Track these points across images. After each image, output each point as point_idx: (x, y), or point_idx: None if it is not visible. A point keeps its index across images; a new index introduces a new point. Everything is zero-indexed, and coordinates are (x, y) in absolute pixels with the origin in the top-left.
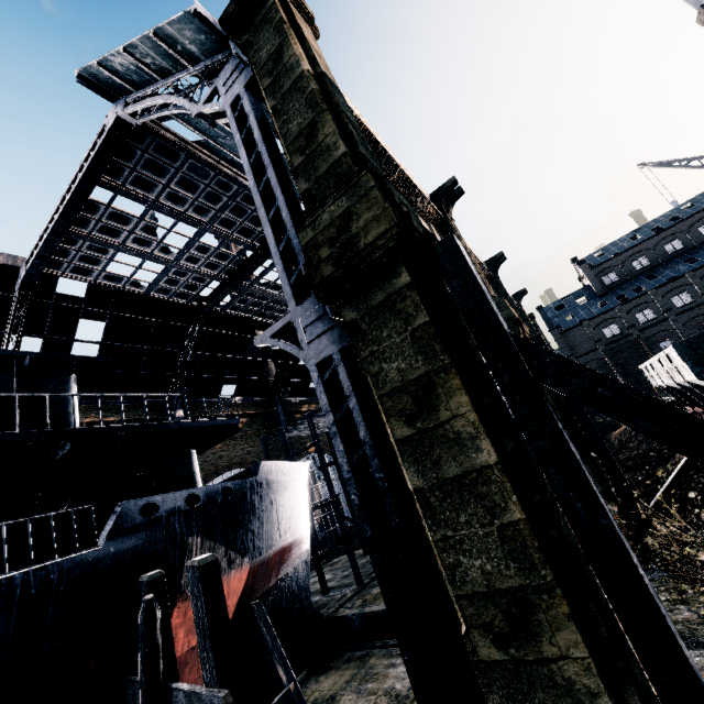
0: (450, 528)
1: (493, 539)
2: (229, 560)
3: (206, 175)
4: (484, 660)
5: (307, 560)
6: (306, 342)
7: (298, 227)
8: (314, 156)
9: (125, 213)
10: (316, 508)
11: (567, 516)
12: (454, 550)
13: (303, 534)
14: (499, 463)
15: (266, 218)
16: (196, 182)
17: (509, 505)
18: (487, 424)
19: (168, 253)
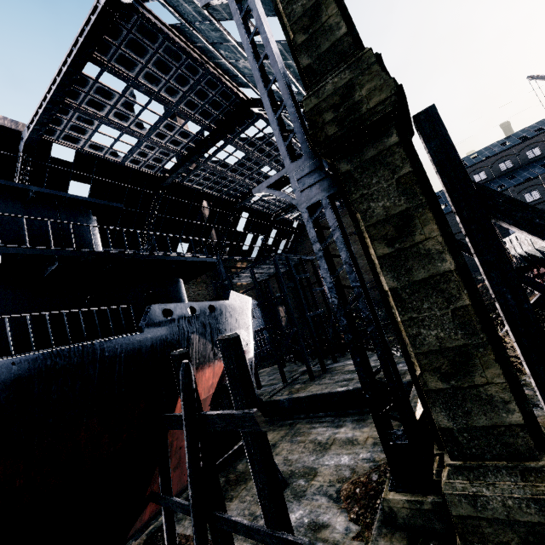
0: (415, 312)
1: (447, 317)
2: (214, 353)
3: (178, 58)
4: (432, 389)
5: (252, 364)
6: (299, 191)
7: (292, 99)
8: (316, 35)
9: (110, 89)
10: (254, 332)
11: (499, 304)
12: (417, 326)
13: (250, 346)
14: (457, 270)
15: (264, 90)
16: (169, 64)
17: (463, 295)
18: (447, 245)
19: (142, 128)
